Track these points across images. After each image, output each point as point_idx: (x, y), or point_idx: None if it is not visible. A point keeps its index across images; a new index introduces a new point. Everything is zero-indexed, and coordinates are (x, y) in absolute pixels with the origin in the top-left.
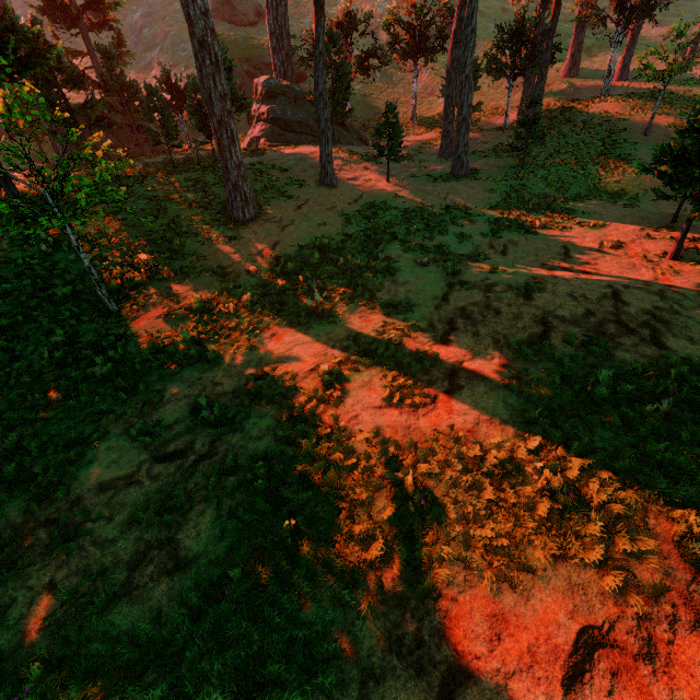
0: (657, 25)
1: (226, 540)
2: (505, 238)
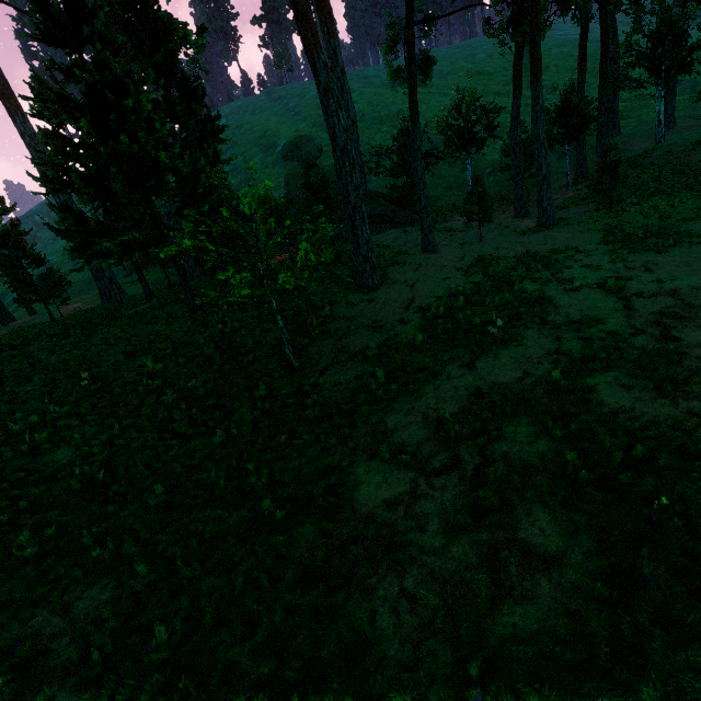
0: (679, 84)
1: (585, 533)
2: (639, 261)
